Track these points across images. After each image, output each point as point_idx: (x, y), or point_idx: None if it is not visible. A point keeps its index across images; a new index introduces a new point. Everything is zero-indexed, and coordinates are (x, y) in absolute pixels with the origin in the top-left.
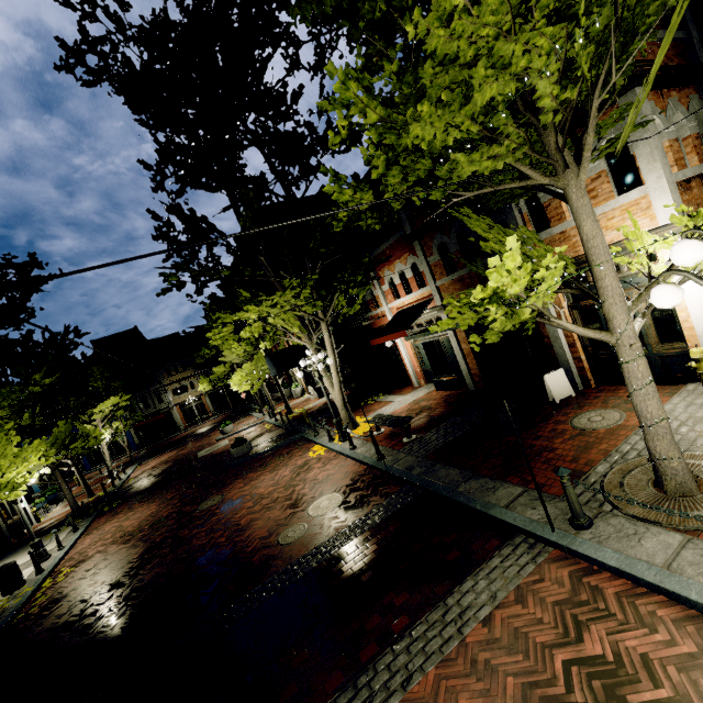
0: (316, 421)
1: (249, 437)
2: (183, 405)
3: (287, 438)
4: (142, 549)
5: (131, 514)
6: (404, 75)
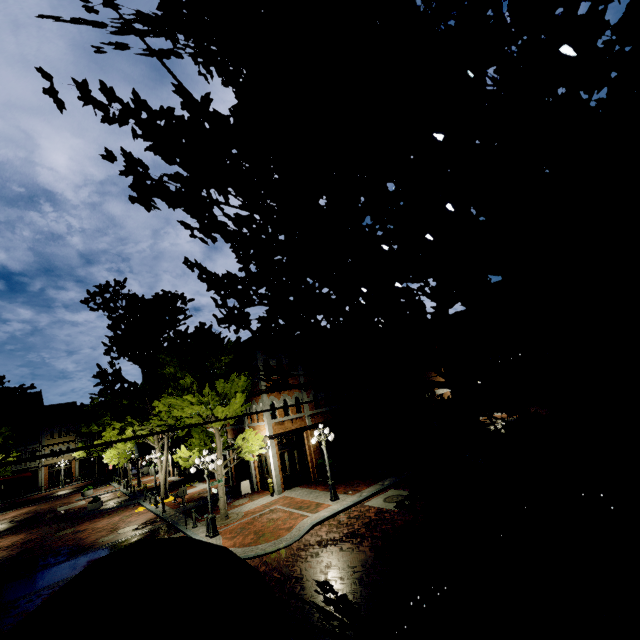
0: (151, 493)
1: (103, 500)
2: (53, 467)
3: (127, 502)
4: (19, 550)
5: (3, 540)
6: (180, 396)
